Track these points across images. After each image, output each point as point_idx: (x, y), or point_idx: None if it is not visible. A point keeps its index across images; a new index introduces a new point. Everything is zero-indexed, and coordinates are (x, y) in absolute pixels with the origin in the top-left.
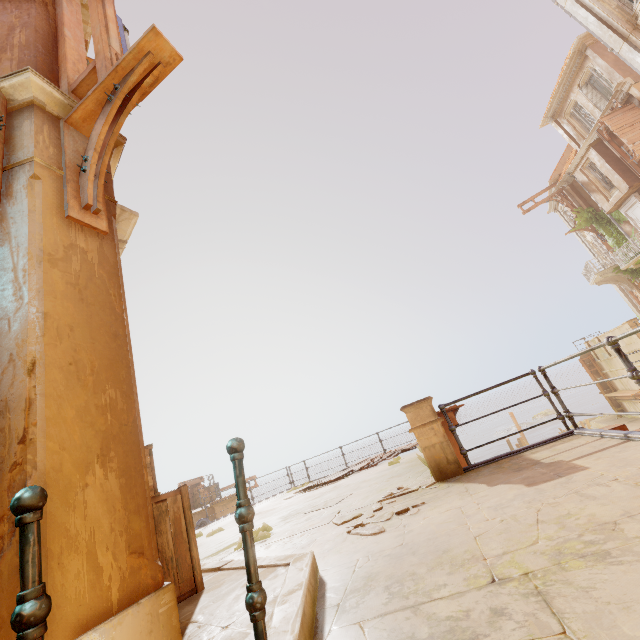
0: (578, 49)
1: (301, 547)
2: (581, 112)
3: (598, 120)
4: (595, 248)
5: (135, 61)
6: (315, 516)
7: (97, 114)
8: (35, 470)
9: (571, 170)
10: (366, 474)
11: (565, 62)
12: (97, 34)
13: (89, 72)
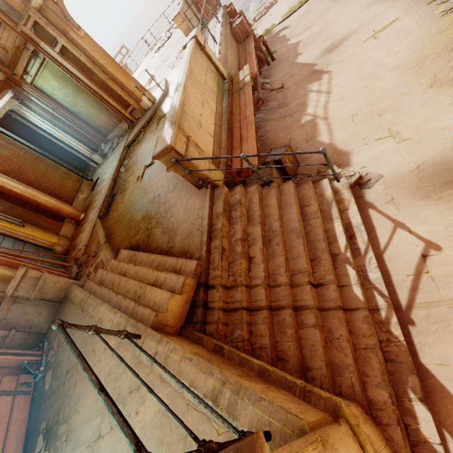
0: None
1: (163, 77)
2: None
3: None
4: None
5: None
6: (164, 66)
7: None
8: (126, 85)
9: None
10: (178, 34)
11: None
12: None
13: None
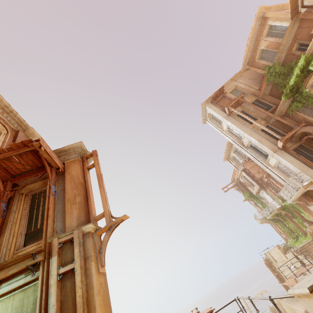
0: (229, 142)
1: None
2: (236, 159)
3: (242, 163)
4: (256, 206)
5: (118, 220)
6: None
7: (103, 230)
8: None
9: (238, 177)
10: None
11: (226, 143)
12: (104, 204)
13: (101, 216)
